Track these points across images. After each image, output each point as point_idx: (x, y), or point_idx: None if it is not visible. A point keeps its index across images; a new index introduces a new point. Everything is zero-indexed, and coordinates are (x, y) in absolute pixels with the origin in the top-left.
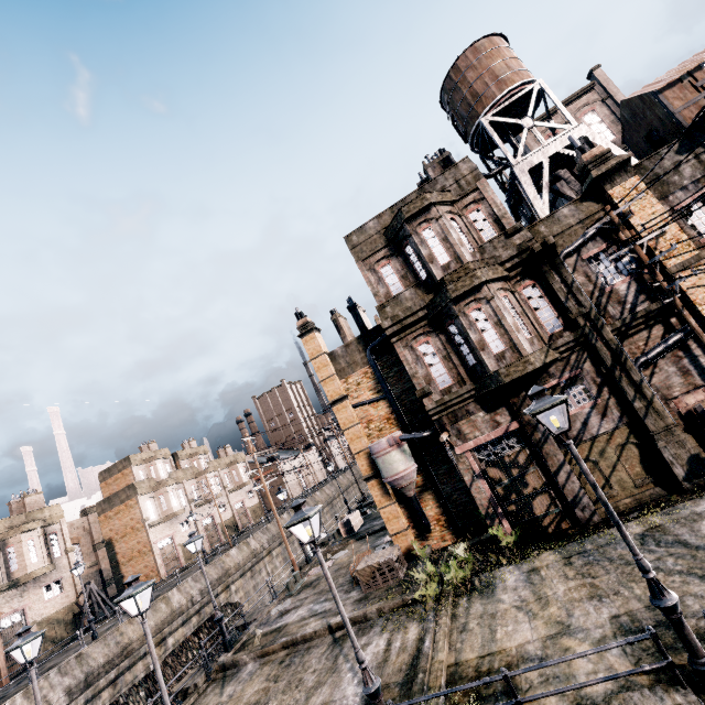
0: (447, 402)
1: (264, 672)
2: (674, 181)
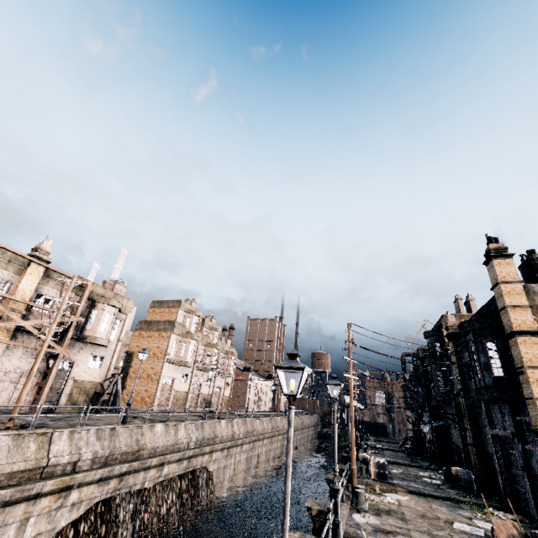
0: None
1: None
2: None
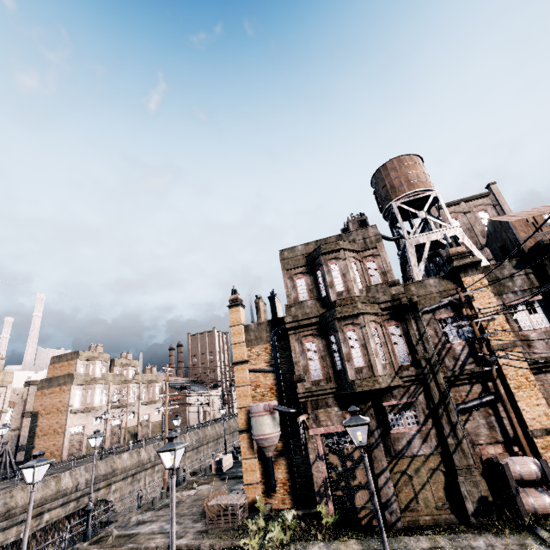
0: (314, 391)
1: None
2: (508, 285)
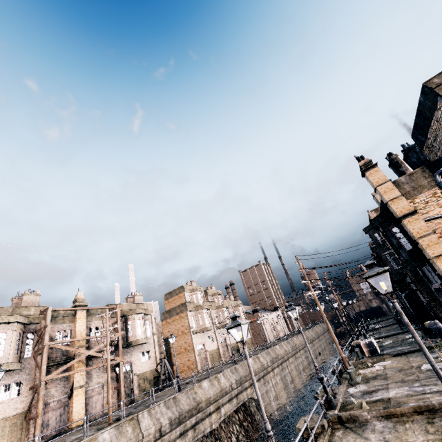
0: None
1: (413, 428)
2: None
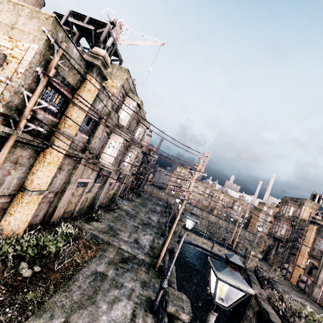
0: (270, 232)
1: None
2: (321, 233)
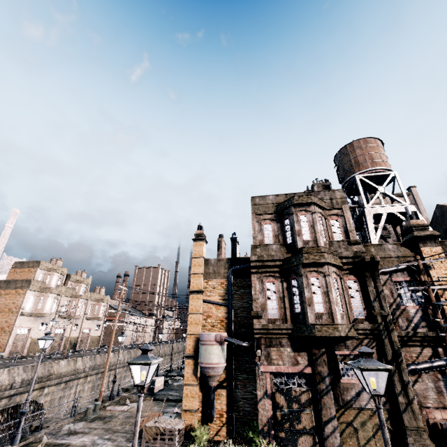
0: (270, 329)
1: None
2: None
